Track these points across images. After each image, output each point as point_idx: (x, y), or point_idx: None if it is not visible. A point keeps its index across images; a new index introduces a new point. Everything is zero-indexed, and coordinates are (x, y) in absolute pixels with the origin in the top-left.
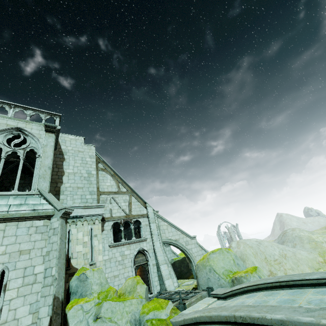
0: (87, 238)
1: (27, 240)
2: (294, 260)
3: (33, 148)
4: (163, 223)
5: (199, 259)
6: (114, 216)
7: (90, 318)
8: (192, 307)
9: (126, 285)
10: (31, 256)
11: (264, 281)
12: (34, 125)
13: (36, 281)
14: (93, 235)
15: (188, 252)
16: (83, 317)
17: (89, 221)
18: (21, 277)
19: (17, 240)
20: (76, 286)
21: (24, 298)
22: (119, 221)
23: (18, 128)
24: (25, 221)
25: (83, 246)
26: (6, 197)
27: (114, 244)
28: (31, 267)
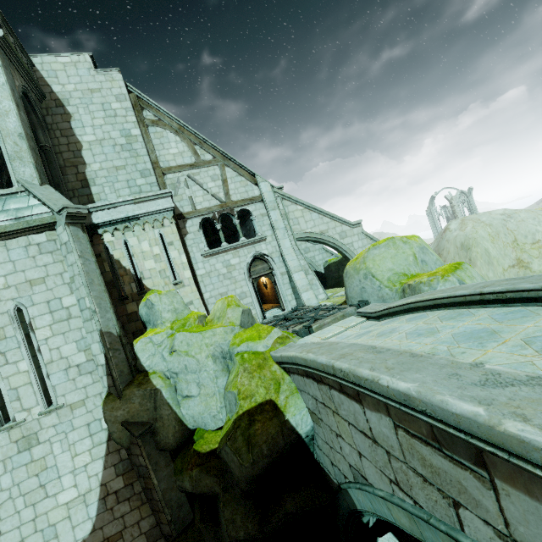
0: (159, 249)
1: (33, 265)
2: None
3: None
4: (294, 208)
5: None
6: (199, 209)
7: (165, 351)
8: (320, 332)
9: (215, 309)
10: (49, 287)
11: (449, 293)
12: None
13: (71, 316)
14: (167, 243)
15: (346, 250)
16: (155, 350)
17: (154, 223)
18: (48, 314)
19: (16, 268)
20: (146, 314)
21: (64, 336)
22: (211, 216)
23: None
24: (15, 238)
25: (155, 261)
26: None
27: (209, 252)
28: (57, 300)
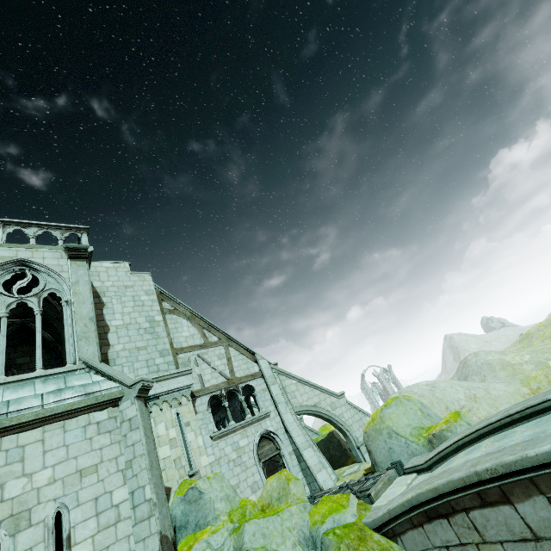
0: (175, 431)
1: (87, 449)
2: (489, 401)
3: (54, 291)
4: (289, 382)
5: (357, 427)
6: (208, 386)
7: None
8: (383, 497)
9: (268, 490)
10: (101, 477)
11: (486, 422)
12: (46, 251)
13: (120, 517)
14: (184, 423)
15: (339, 421)
16: None
17: (172, 402)
18: (93, 517)
19: (69, 453)
20: (182, 513)
21: None
22: (219, 393)
23: (19, 260)
24: (76, 417)
25: (170, 446)
26: (28, 384)
27: (219, 433)
28: (106, 495)
